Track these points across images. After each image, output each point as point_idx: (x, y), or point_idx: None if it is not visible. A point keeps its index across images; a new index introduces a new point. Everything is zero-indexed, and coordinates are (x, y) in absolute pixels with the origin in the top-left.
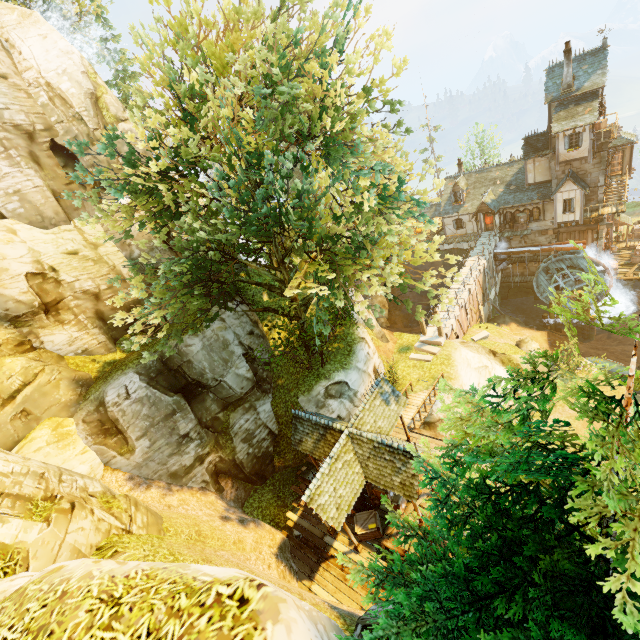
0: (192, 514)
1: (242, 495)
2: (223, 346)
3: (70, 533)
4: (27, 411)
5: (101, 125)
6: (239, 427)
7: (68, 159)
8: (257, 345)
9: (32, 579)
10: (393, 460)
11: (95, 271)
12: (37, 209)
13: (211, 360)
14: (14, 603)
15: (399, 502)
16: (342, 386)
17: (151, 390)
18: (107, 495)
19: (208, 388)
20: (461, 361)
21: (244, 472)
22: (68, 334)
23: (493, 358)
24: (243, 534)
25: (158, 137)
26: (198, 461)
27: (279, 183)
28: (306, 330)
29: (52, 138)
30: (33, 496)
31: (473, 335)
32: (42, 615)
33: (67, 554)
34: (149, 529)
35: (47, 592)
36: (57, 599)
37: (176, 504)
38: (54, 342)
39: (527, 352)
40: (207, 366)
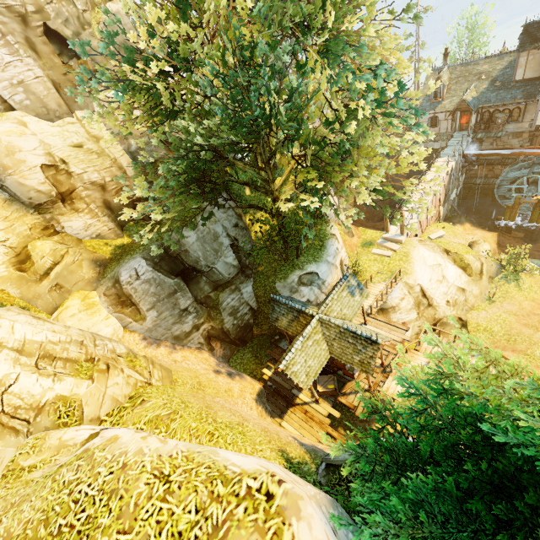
0: (193, 368)
1: (228, 353)
2: (214, 238)
3: (109, 387)
4: (60, 285)
5: (89, 5)
6: (226, 304)
7: (62, 46)
8: (241, 236)
9: (96, 444)
10: (355, 343)
11: (99, 164)
12: (41, 101)
13: (204, 250)
14: (87, 464)
15: (354, 371)
16: (313, 276)
17: (156, 273)
18: (130, 355)
19: (202, 273)
20: (418, 259)
21: (230, 337)
22: (83, 221)
23: (446, 257)
24: (231, 385)
25: (150, 25)
26: (195, 328)
27: (272, 82)
28: (285, 226)
29: (44, 22)
30: (78, 359)
31: (430, 234)
32: (111, 480)
33: (109, 402)
34: (164, 381)
35: (111, 461)
36: (120, 469)
37: (180, 360)
38: (72, 227)
39: (478, 252)
40: (201, 255)
